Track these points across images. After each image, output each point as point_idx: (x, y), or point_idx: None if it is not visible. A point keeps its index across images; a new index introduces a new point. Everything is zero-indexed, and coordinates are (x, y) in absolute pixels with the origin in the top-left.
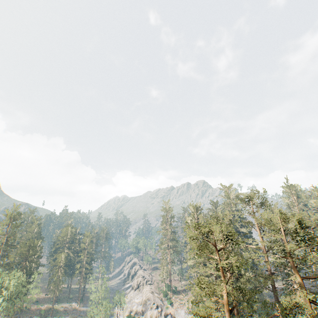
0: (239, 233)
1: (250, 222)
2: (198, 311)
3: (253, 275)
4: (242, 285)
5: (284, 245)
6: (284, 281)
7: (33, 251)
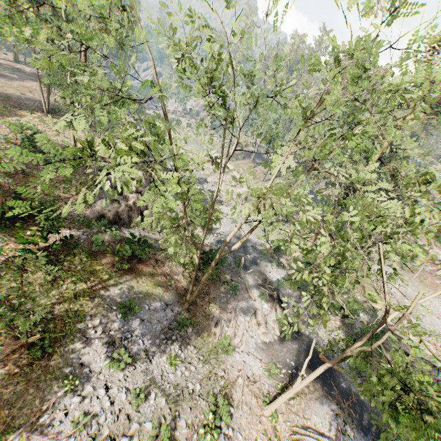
0: None
1: None
2: None
3: None
4: None
5: None
6: None
7: None
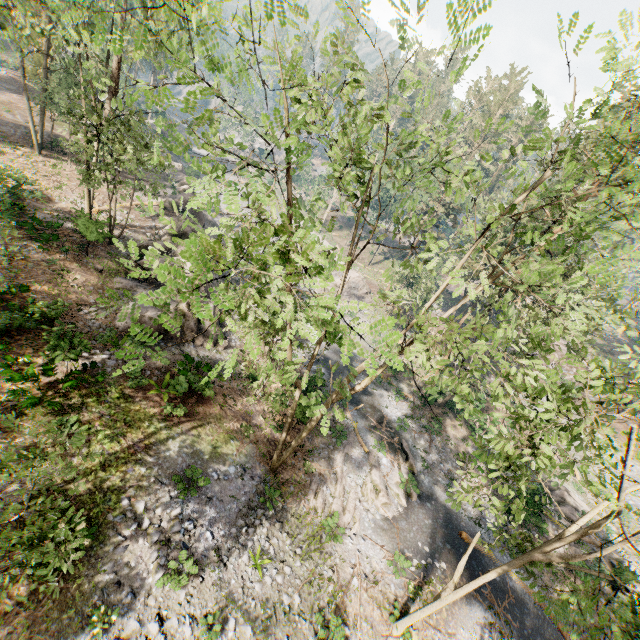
0: None
1: None
2: None
3: None
4: None
5: None
6: None
7: None
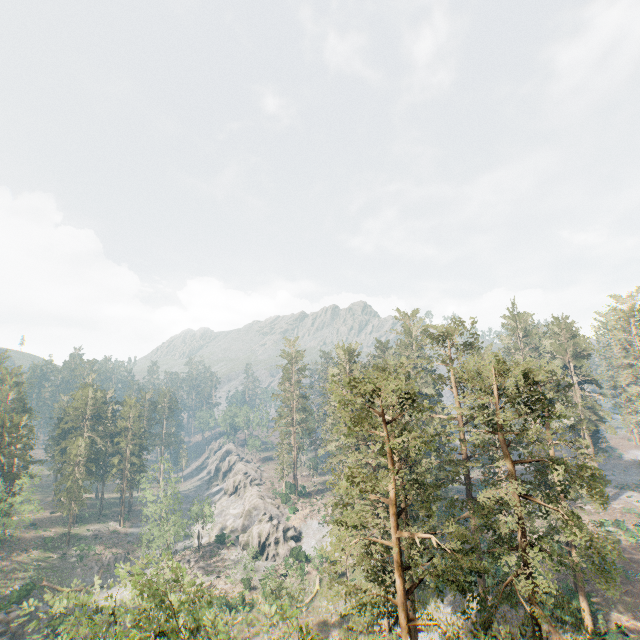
0: (424, 395)
1: (443, 377)
2: (346, 518)
3: (438, 461)
4: (420, 477)
5: (494, 414)
6: (485, 468)
7: (13, 437)
